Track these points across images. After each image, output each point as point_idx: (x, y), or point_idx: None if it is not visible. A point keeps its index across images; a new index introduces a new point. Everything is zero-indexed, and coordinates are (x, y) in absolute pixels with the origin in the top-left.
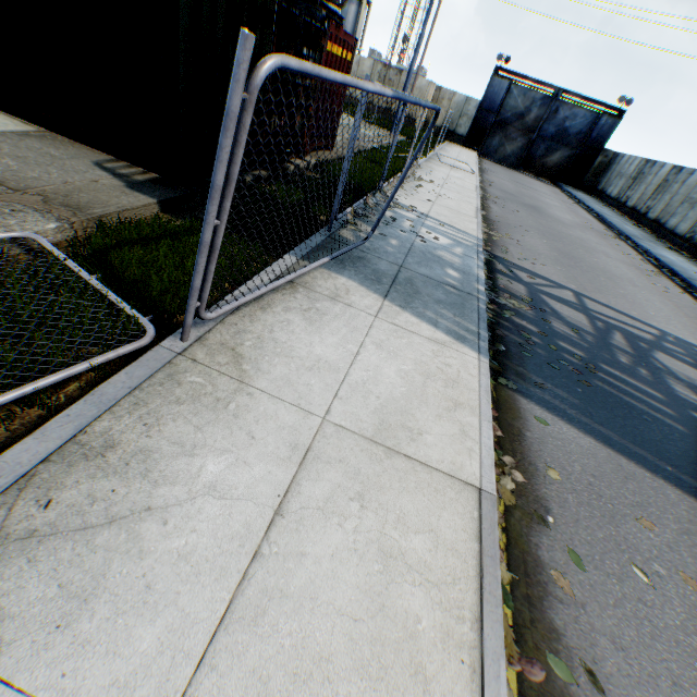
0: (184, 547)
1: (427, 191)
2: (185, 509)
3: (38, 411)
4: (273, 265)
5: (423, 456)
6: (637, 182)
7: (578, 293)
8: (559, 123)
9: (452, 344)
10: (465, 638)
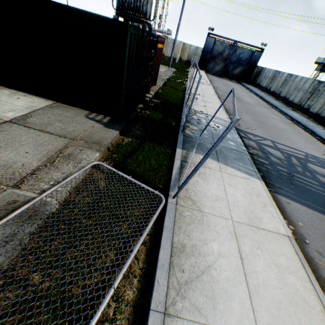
0: (226, 276)
1: (200, 100)
2: (217, 263)
3: (146, 236)
4: (176, 155)
5: (266, 228)
6: (274, 80)
7: (272, 141)
8: (237, 56)
9: (249, 178)
10: (309, 287)
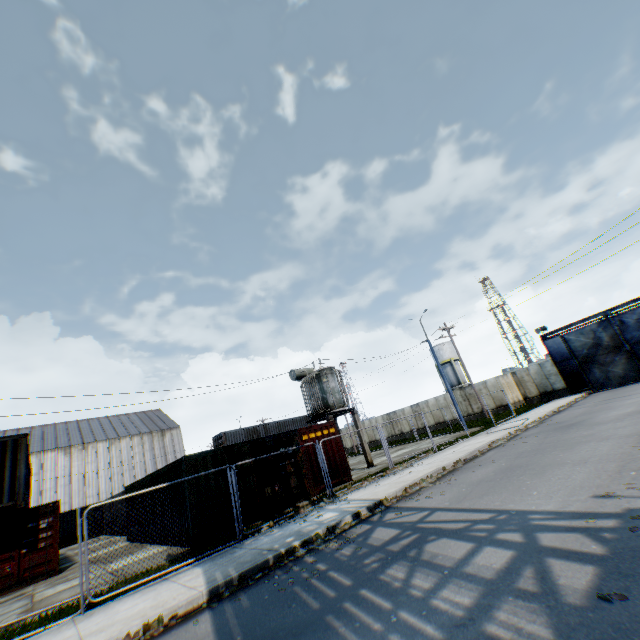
0: None
1: (399, 475)
2: None
3: None
4: (172, 572)
5: (88, 639)
6: None
7: (440, 508)
8: (635, 326)
9: (199, 585)
10: None
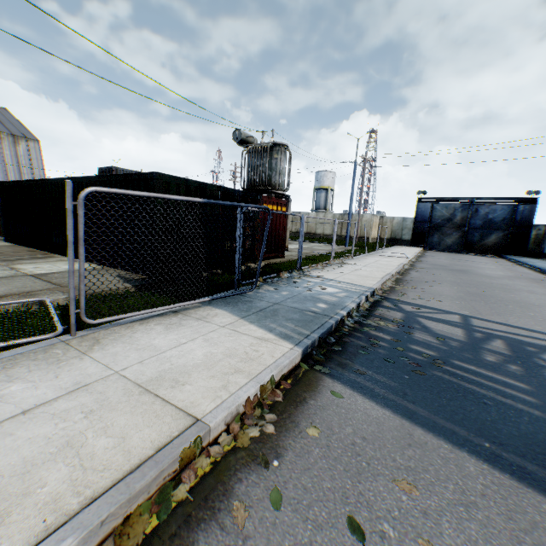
0: None
1: (347, 268)
2: None
3: None
4: None
5: (169, 396)
6: None
7: (468, 316)
8: (482, 217)
9: (274, 340)
10: (66, 506)
